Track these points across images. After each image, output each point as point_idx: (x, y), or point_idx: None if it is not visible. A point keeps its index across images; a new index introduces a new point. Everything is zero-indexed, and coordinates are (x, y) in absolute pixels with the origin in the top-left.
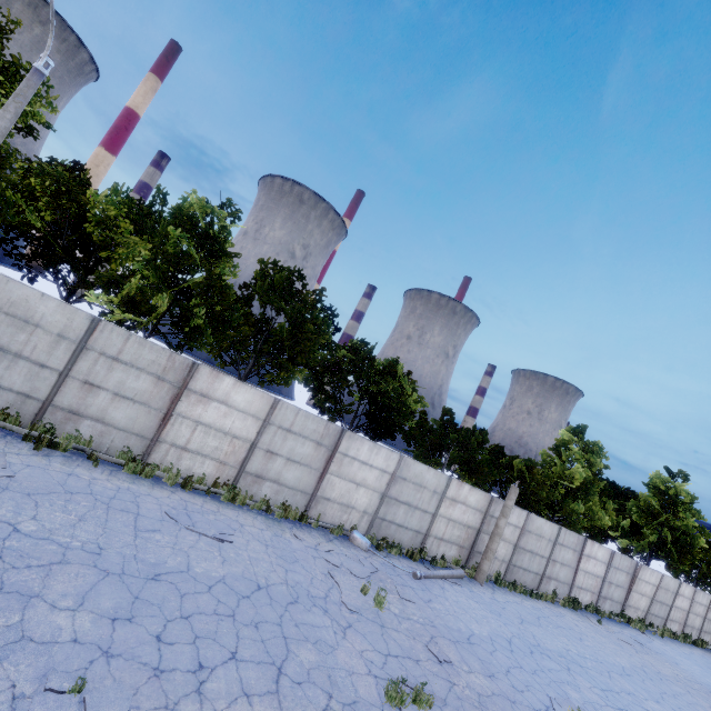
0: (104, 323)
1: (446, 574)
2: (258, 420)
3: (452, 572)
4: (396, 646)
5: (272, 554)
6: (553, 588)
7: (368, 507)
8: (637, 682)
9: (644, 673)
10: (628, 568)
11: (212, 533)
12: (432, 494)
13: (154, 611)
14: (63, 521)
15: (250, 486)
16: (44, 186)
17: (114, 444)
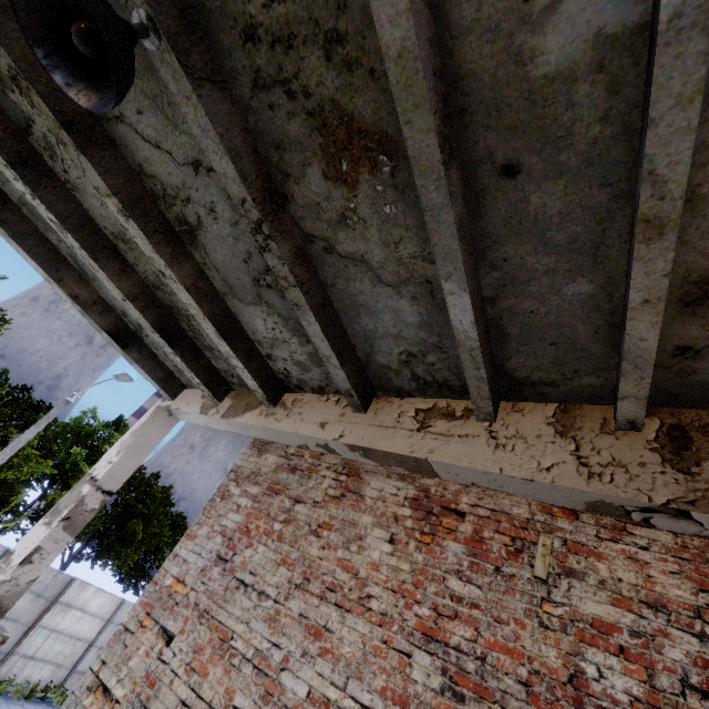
0: None
1: None
2: (103, 621)
3: None
4: None
5: None
6: None
7: None
8: None
9: None
10: None
11: None
12: None
13: None
14: None
15: (75, 684)
16: None
17: None
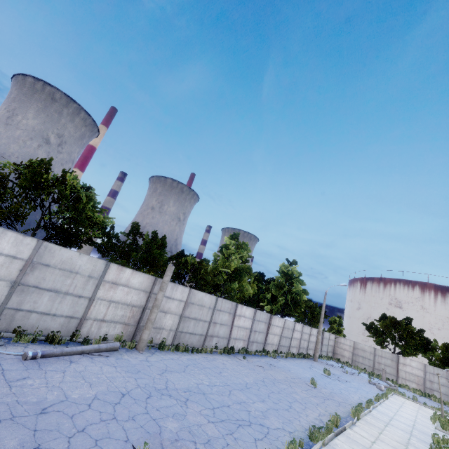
0: None
1: (87, 349)
2: None
3: (99, 346)
4: None
5: None
6: (215, 343)
7: None
8: (253, 391)
9: (263, 383)
10: (265, 319)
11: None
12: (87, 279)
13: None
14: None
15: None
16: None
17: None
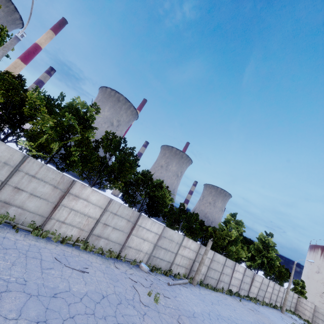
0: (30, 158)
1: (181, 282)
2: (101, 209)
3: (183, 281)
4: (165, 322)
5: (107, 278)
6: (222, 285)
7: (148, 250)
8: None
9: (259, 323)
10: (251, 275)
11: (78, 268)
12: (176, 244)
13: (57, 315)
14: (4, 266)
15: (94, 241)
16: (3, 85)
17: (26, 220)
